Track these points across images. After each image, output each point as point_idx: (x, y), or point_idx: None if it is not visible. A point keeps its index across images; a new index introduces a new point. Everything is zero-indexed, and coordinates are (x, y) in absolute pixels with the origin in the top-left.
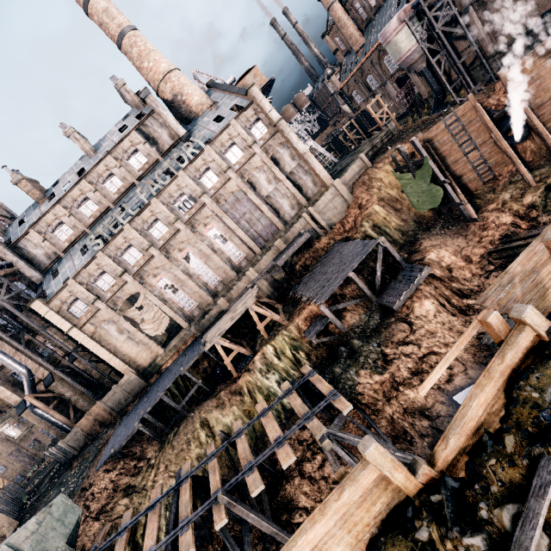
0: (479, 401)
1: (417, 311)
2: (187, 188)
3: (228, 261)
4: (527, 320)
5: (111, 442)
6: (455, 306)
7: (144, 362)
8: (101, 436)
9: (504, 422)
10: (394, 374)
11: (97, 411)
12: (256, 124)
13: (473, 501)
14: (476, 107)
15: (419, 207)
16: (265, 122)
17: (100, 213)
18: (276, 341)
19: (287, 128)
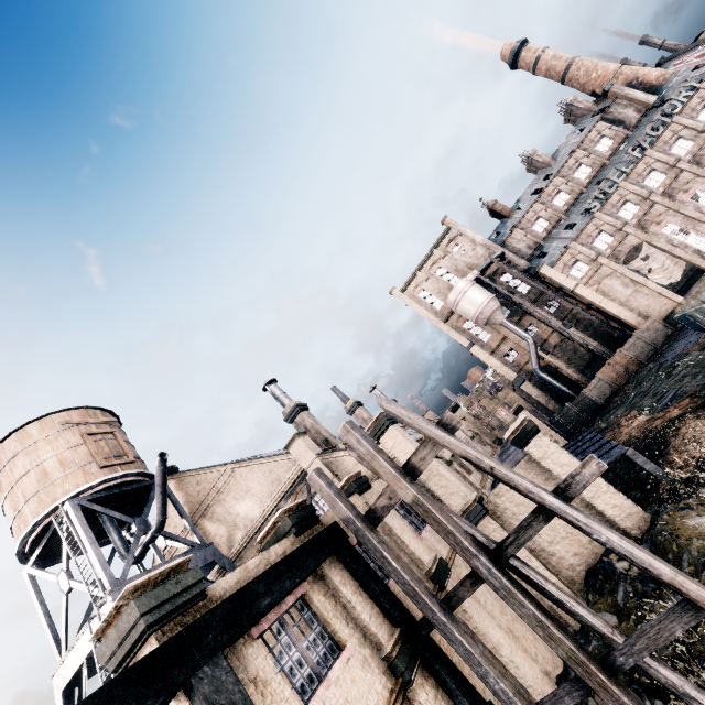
0: None
1: None
2: (683, 131)
3: None
4: None
5: (681, 346)
6: None
7: (657, 315)
8: (642, 369)
9: None
10: None
11: (618, 360)
12: None
13: None
14: None
15: None
16: None
17: (572, 200)
18: None
19: None
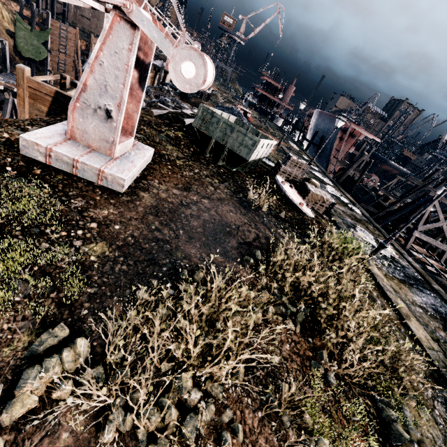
0: None
1: None
2: None
3: None
4: None
5: None
6: None
7: None
8: None
9: None
10: None
11: None
12: None
13: None
14: (78, 36)
15: (23, 51)
16: None
17: None
18: None
19: None
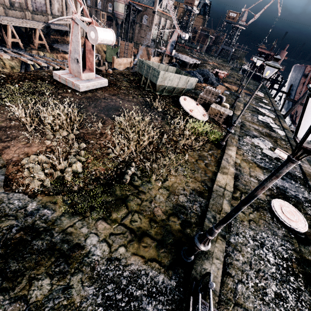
0: None
1: None
2: None
3: None
4: None
5: None
6: None
7: None
8: None
9: None
10: None
11: None
12: None
13: None
14: (133, 47)
15: (108, 59)
16: None
17: None
18: (46, 53)
19: None
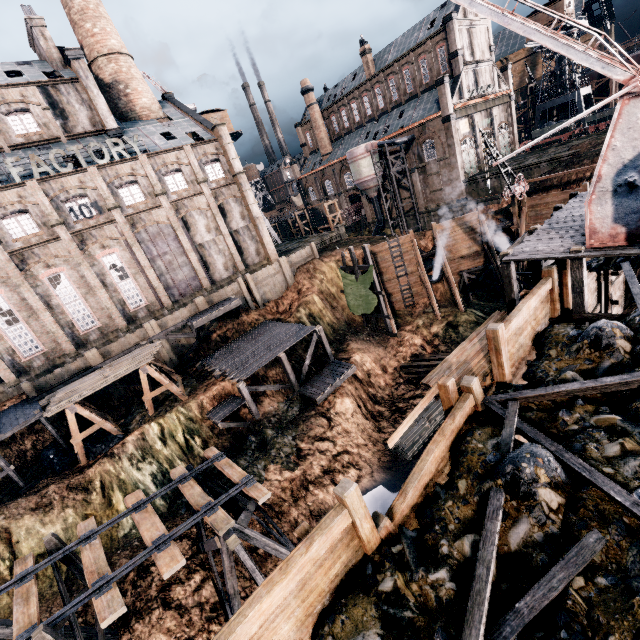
0: (435, 456)
1: (339, 407)
2: (94, 191)
3: (120, 303)
4: (473, 388)
5: None
6: (368, 410)
7: None
8: None
9: (457, 470)
10: (307, 471)
11: None
12: (214, 164)
13: (432, 543)
14: (413, 241)
15: (354, 309)
16: (224, 167)
17: None
18: (167, 419)
19: (246, 184)
